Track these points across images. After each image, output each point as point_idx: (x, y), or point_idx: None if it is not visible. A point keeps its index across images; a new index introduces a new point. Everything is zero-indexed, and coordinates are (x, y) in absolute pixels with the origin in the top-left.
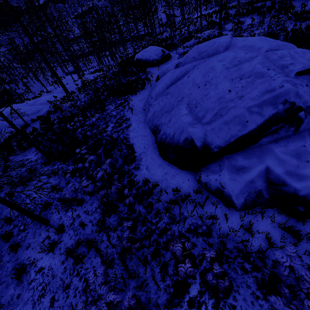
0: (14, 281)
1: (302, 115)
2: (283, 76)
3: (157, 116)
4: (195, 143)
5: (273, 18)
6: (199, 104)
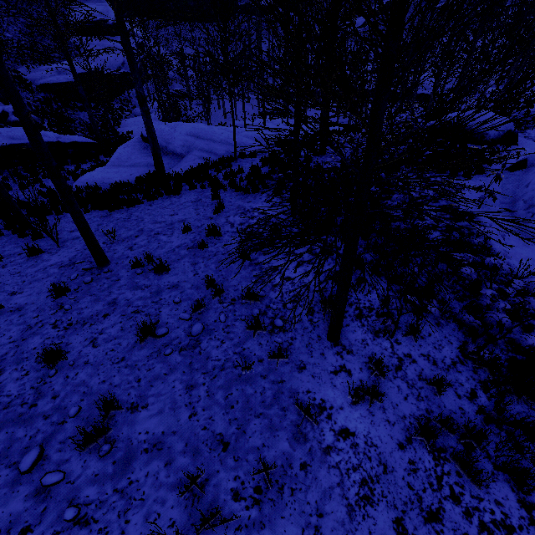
0: (286, 426)
1: None
2: None
3: None
4: None
5: None
6: None
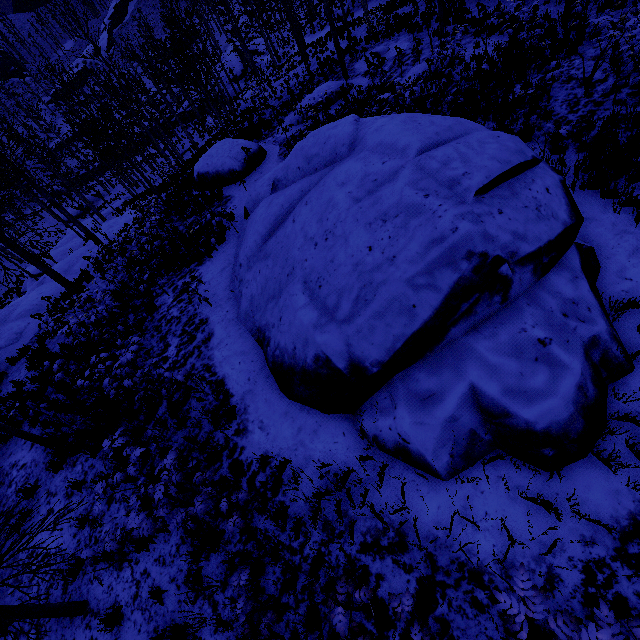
0: None
1: (505, 271)
2: (454, 206)
3: (258, 305)
4: (335, 364)
5: (436, 35)
6: (324, 280)
